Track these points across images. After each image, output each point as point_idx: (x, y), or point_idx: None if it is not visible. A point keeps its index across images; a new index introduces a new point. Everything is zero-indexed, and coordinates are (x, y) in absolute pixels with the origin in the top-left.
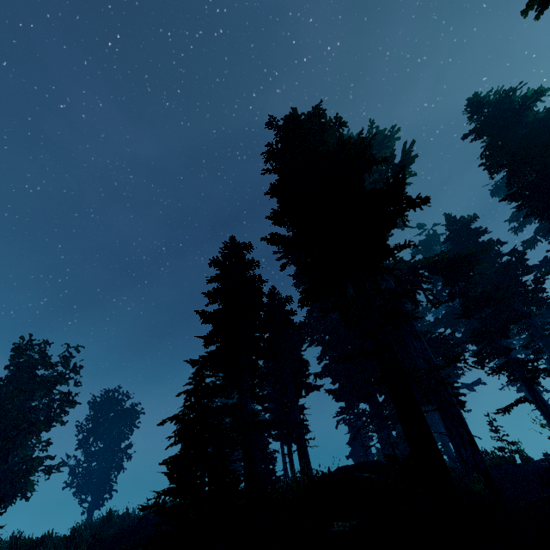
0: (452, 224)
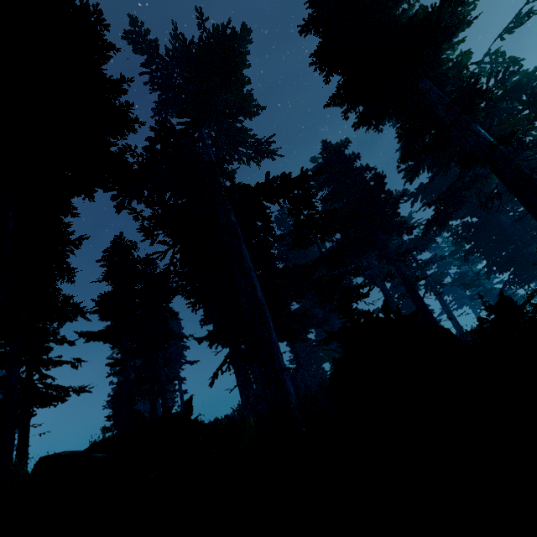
0: (326, 152)
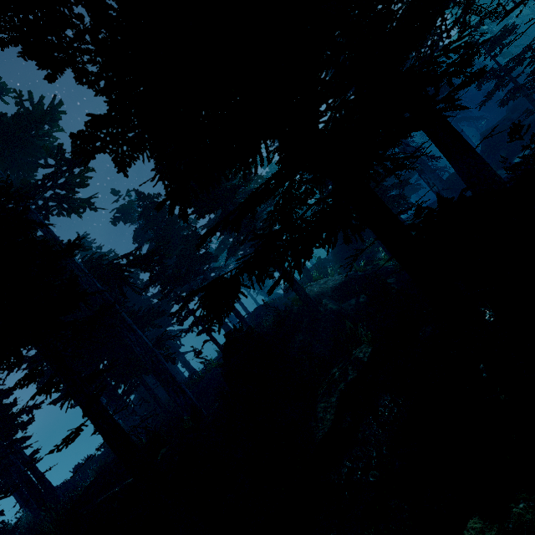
0: (143, 201)
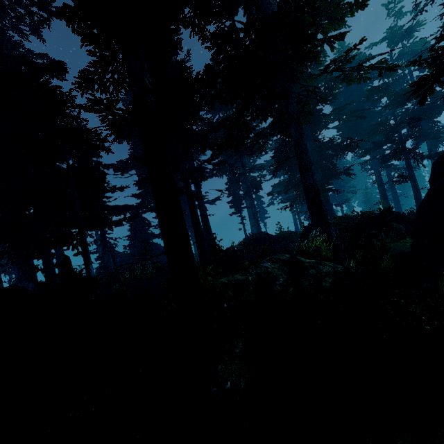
0: None
